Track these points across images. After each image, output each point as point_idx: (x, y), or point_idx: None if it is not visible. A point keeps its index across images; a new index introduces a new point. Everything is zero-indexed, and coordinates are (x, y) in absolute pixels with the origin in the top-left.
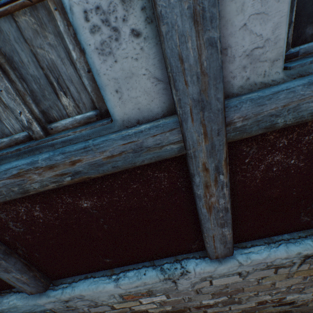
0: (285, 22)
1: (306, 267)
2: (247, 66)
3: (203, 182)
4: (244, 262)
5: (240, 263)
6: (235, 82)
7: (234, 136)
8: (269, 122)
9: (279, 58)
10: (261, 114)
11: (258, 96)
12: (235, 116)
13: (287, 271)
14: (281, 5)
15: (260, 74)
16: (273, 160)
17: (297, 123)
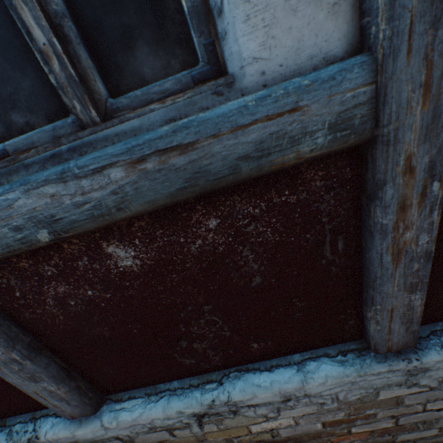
0: None
1: (215, 428)
2: None
3: None
4: (108, 424)
5: (104, 426)
6: None
7: None
8: None
9: None
10: None
11: None
12: None
13: (191, 433)
14: None
15: None
16: (59, 291)
17: (14, 252)
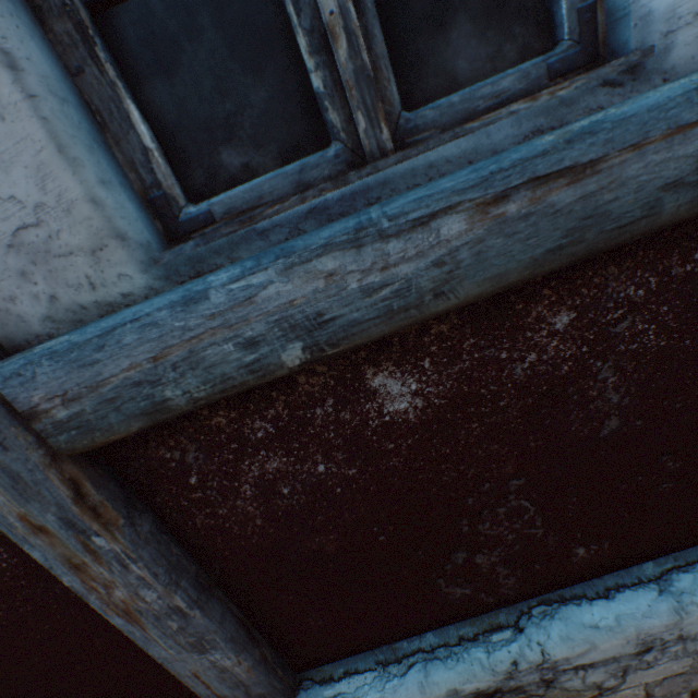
0: (59, 161)
1: None
2: (31, 269)
3: (58, 558)
4: None
5: None
6: (27, 309)
7: (72, 440)
8: (144, 399)
9: (106, 244)
10: (108, 384)
11: (71, 342)
12: (37, 397)
13: None
14: (20, 126)
15: (80, 284)
16: (267, 470)
17: (229, 392)
